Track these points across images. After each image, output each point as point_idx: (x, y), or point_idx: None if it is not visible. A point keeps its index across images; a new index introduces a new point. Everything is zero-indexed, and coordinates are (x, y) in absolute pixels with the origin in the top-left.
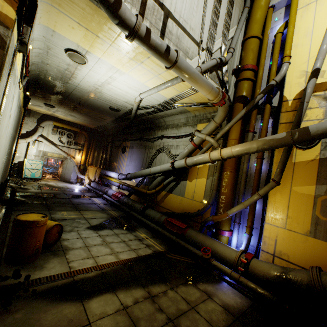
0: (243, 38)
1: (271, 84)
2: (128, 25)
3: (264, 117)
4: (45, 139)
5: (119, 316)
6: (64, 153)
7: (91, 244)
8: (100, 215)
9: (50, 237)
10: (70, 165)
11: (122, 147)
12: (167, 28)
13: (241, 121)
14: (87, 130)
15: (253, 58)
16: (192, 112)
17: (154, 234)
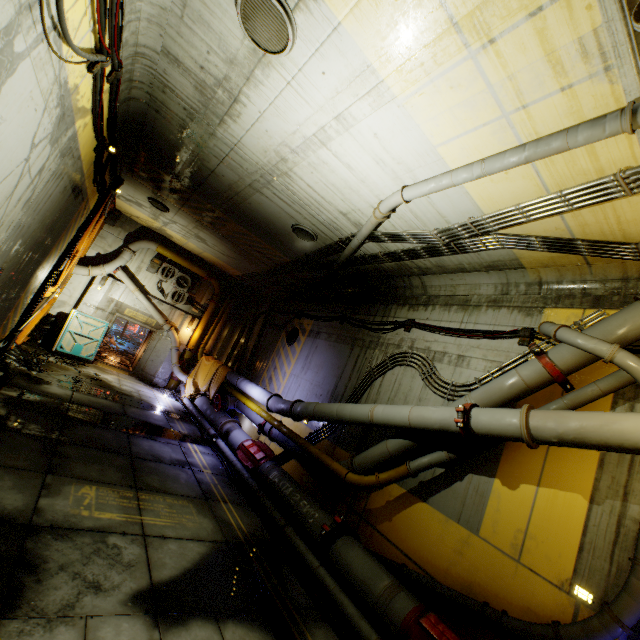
0: None
1: None
2: None
3: None
4: (129, 278)
5: None
6: (159, 316)
7: None
8: (195, 523)
9: None
10: (164, 346)
11: (291, 331)
12: None
13: None
14: (222, 277)
15: None
16: (532, 269)
17: None
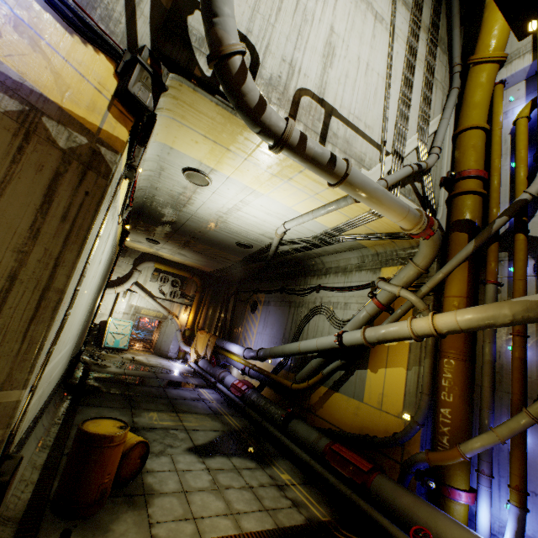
0: (453, 130)
1: (520, 198)
2: (274, 132)
3: (515, 257)
4: (140, 289)
5: None
6: (164, 310)
7: (192, 488)
8: (211, 424)
9: (127, 466)
10: (171, 329)
11: (252, 303)
12: (330, 130)
13: (468, 263)
14: (201, 274)
15: (477, 159)
16: (371, 247)
17: (306, 476)
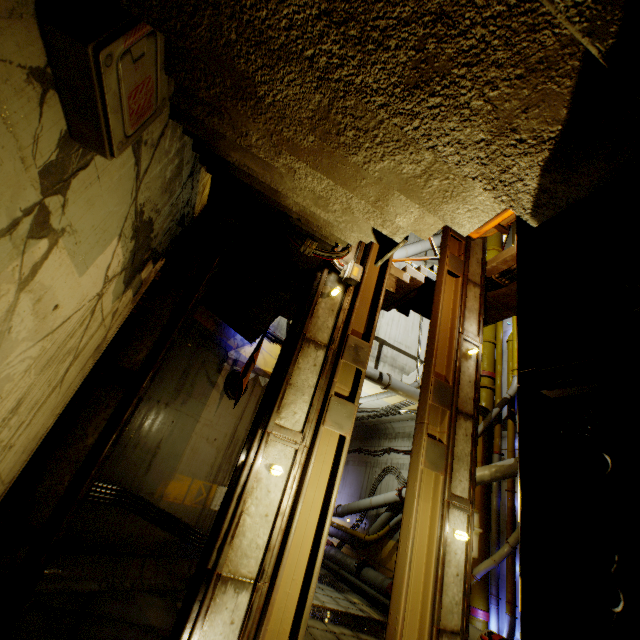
0: None
1: (504, 397)
2: None
3: (507, 435)
4: None
5: (327, 632)
6: None
7: None
8: None
9: None
10: None
11: None
12: (382, 353)
13: (483, 437)
14: None
15: (488, 363)
16: None
17: (372, 603)
